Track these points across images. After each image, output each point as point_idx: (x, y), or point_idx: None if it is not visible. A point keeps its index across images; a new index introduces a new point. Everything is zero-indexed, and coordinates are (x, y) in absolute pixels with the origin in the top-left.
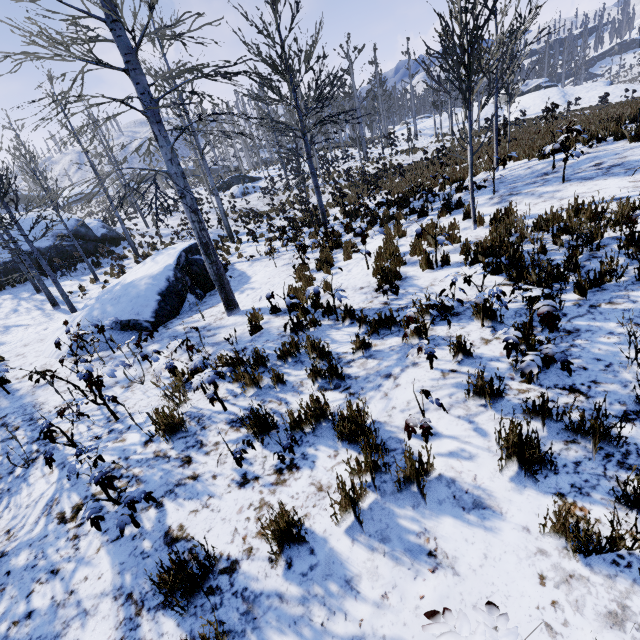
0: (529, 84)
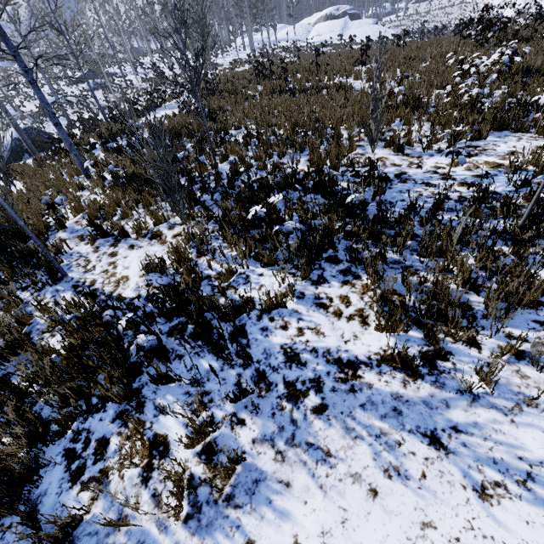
0: (340, 9)
